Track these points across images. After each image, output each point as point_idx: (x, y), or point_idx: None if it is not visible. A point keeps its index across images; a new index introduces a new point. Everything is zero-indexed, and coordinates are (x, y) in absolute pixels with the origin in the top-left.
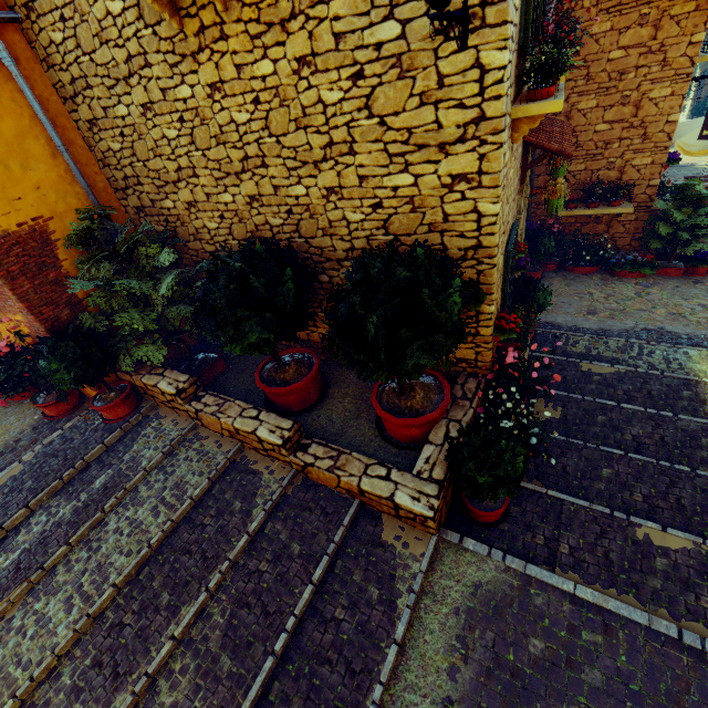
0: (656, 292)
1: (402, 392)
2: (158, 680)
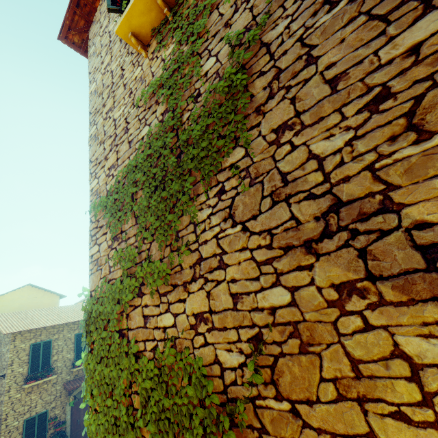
0: None
1: None
2: None
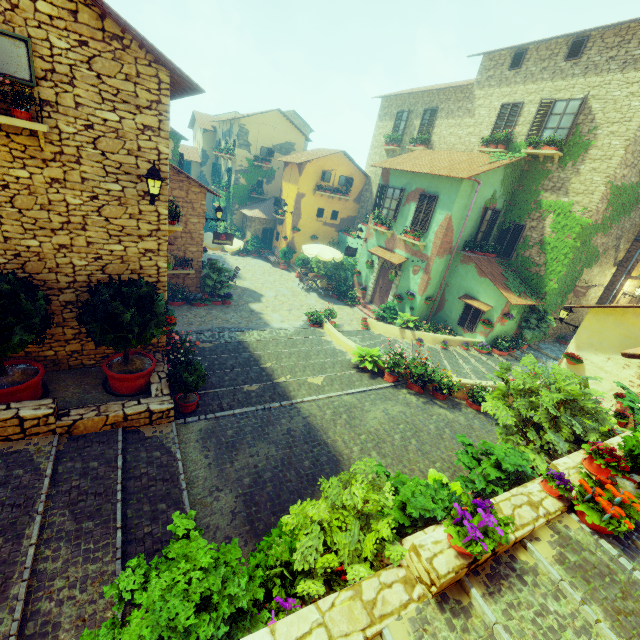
0: (215, 312)
1: (127, 362)
2: (38, 568)
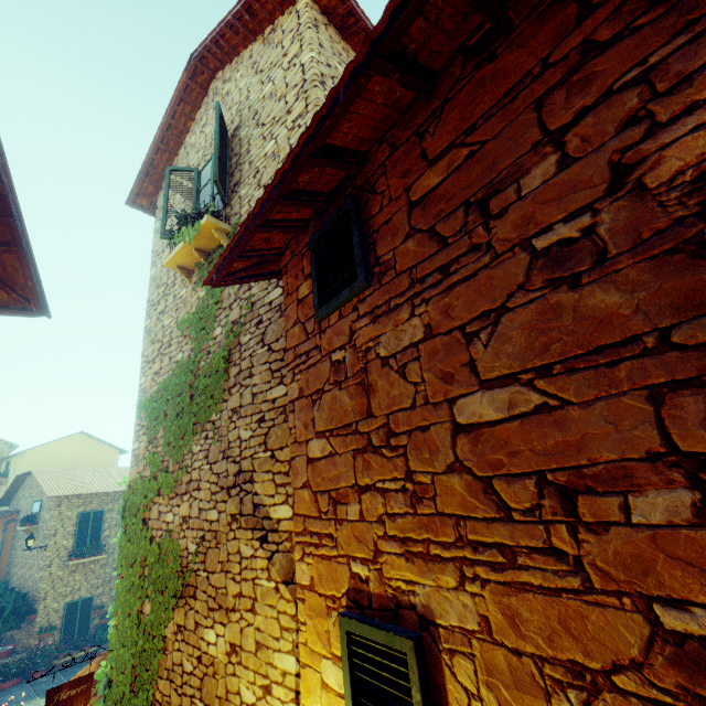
0: None
1: None
2: None
